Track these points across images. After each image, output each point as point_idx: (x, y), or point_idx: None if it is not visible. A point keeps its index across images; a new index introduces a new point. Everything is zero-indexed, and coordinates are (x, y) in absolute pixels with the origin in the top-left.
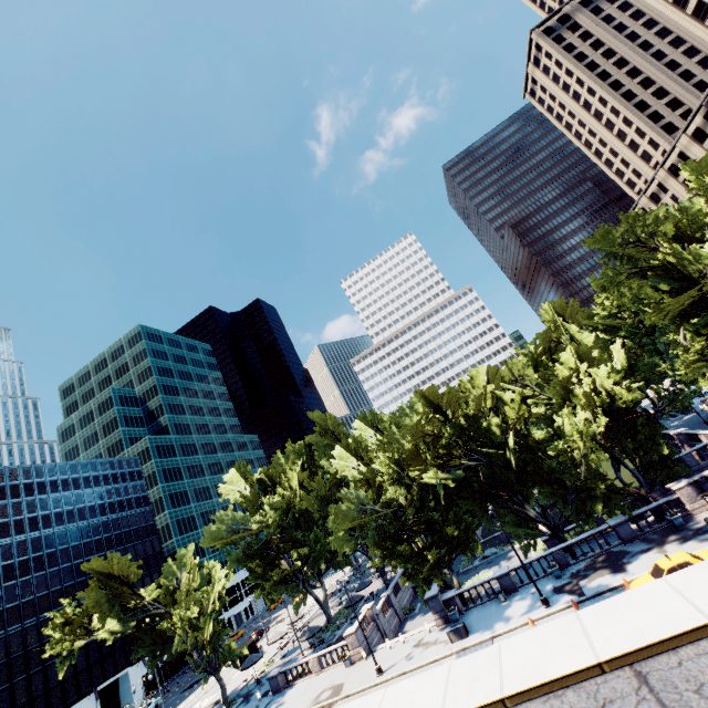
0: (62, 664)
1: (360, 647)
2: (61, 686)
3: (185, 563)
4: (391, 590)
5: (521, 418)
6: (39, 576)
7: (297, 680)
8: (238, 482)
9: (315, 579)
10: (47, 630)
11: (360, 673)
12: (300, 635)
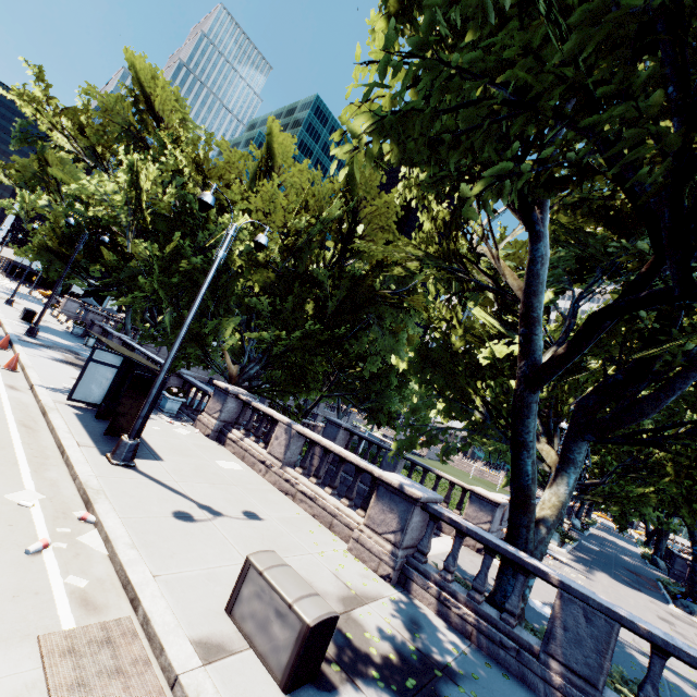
0: None
1: (61, 310)
2: None
3: None
4: None
5: (194, 169)
6: None
7: None
8: None
9: None
10: None
11: None
12: None
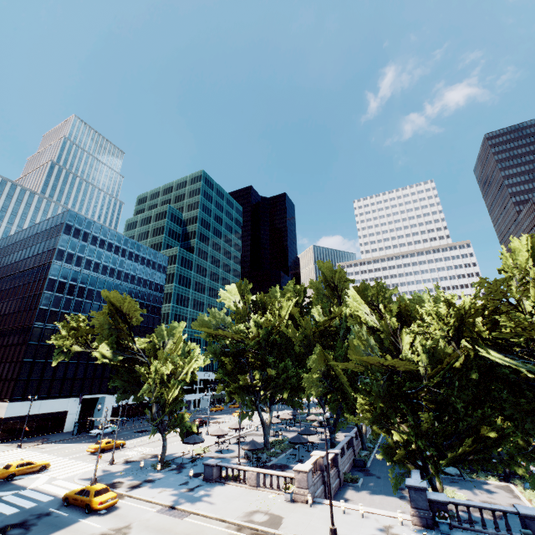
0: (59, 357)
1: (307, 490)
2: (62, 381)
3: (174, 334)
4: (339, 450)
5: None
6: (77, 301)
7: (229, 481)
8: (235, 296)
9: (266, 404)
10: (58, 324)
11: (303, 518)
12: (235, 442)
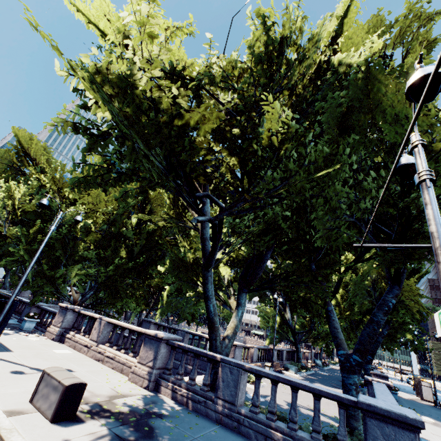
0: None
1: None
2: None
3: None
4: None
5: (52, 185)
6: None
7: None
8: None
9: None
10: None
11: None
12: None
